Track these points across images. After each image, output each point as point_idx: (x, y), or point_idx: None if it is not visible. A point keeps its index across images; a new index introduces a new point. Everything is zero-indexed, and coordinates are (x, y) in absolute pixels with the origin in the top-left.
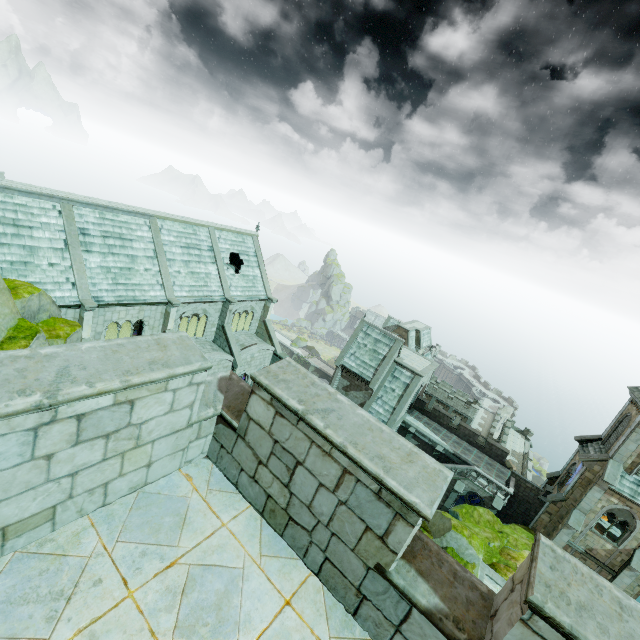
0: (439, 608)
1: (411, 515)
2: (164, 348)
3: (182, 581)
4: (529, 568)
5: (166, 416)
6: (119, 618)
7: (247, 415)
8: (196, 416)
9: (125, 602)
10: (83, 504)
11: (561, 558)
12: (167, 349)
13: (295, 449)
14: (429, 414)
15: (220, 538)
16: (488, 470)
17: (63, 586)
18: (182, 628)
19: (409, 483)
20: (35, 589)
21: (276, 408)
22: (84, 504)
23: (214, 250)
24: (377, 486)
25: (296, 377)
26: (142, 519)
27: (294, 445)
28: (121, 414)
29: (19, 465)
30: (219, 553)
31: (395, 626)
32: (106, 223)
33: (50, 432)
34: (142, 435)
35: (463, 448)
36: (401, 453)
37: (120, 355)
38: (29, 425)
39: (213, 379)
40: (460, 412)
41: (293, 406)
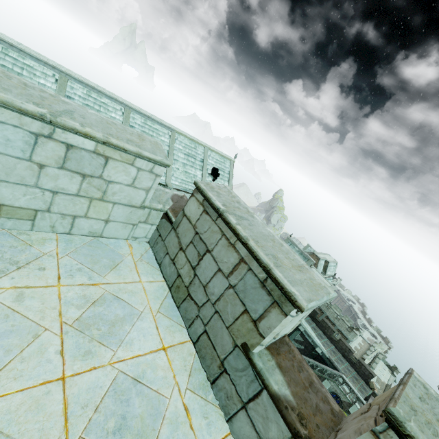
0: (288, 399)
1: (287, 304)
2: (142, 140)
3: (96, 297)
4: (394, 390)
5: (128, 187)
6: (44, 294)
7: (183, 212)
8: (149, 203)
9: (53, 288)
10: (56, 222)
11: (433, 397)
12: (144, 141)
13: (208, 240)
14: (318, 322)
15: (134, 287)
16: (353, 382)
17: (20, 260)
18: (81, 322)
19: (293, 280)
20: (3, 252)
21: (205, 207)
22: (56, 223)
23: (204, 162)
24: (264, 275)
25: (227, 194)
26: (89, 252)
27: (209, 236)
28: (97, 164)
29: (20, 159)
30: (129, 295)
31: (243, 403)
32: (146, 127)
33: (46, 145)
34: (108, 192)
35: (337, 357)
36: (293, 263)
37: (111, 126)
38: (33, 129)
39: (170, 192)
40: (342, 332)
41: (217, 205)
